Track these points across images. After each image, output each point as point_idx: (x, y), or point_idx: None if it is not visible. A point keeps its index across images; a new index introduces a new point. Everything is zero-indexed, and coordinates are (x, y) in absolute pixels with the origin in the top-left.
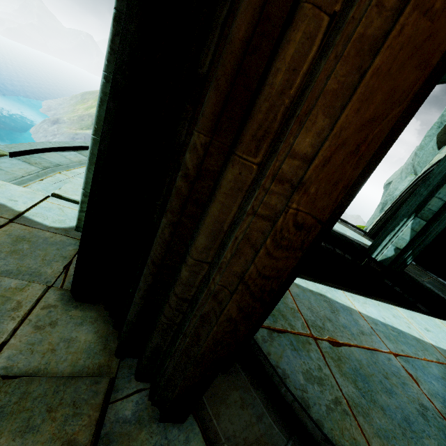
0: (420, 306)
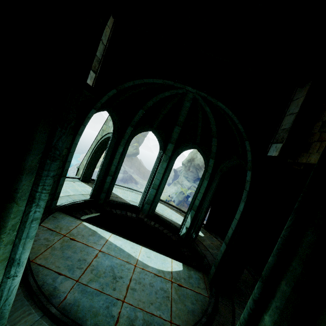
0: (193, 263)
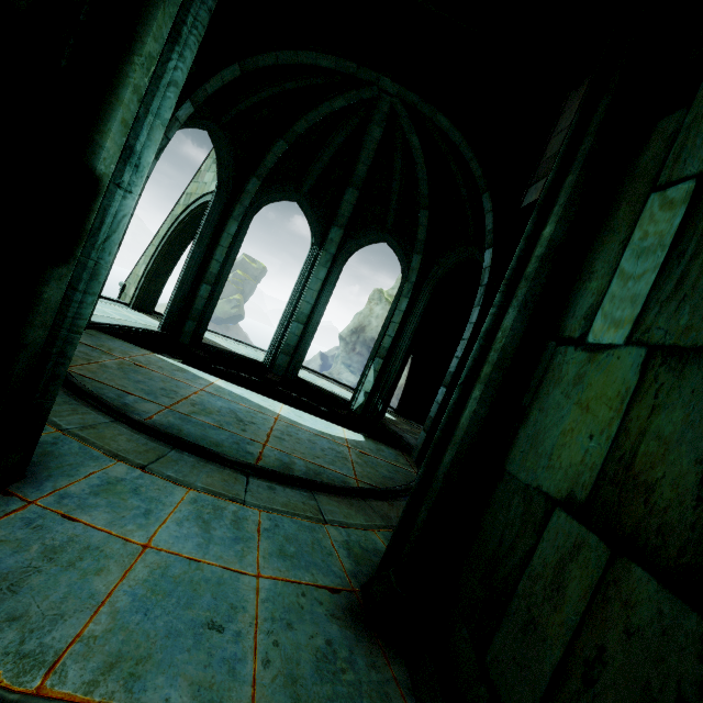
0: None
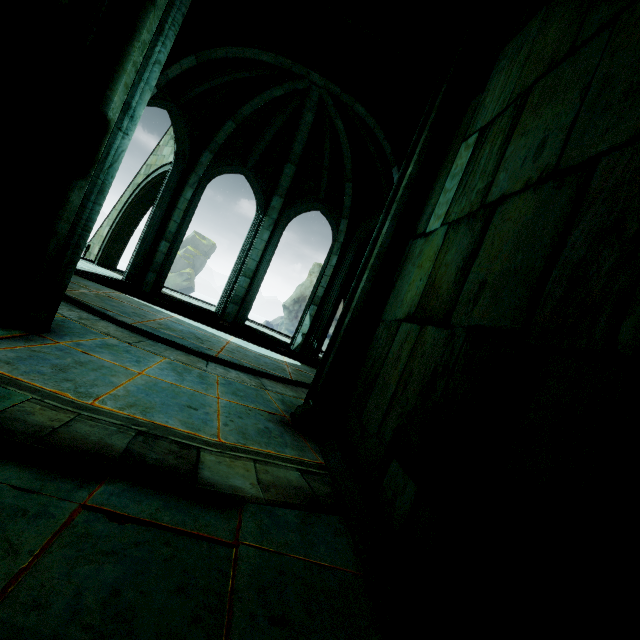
0: None
